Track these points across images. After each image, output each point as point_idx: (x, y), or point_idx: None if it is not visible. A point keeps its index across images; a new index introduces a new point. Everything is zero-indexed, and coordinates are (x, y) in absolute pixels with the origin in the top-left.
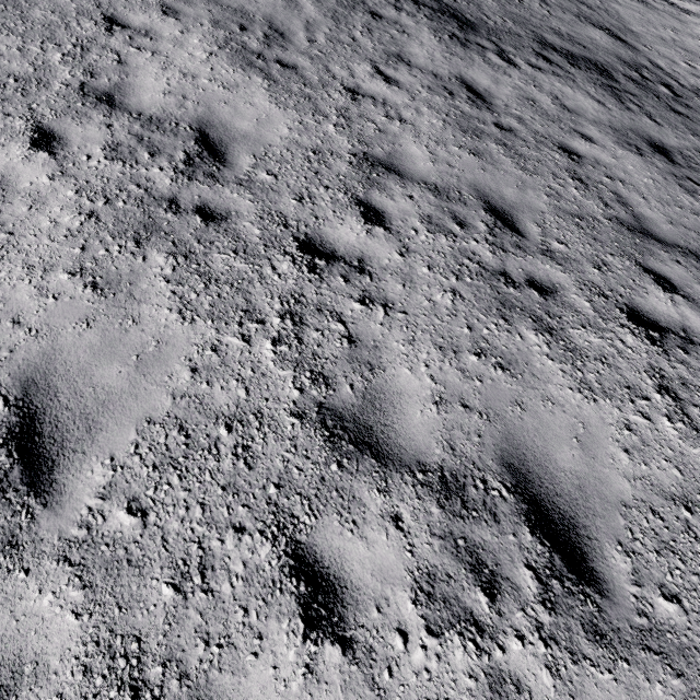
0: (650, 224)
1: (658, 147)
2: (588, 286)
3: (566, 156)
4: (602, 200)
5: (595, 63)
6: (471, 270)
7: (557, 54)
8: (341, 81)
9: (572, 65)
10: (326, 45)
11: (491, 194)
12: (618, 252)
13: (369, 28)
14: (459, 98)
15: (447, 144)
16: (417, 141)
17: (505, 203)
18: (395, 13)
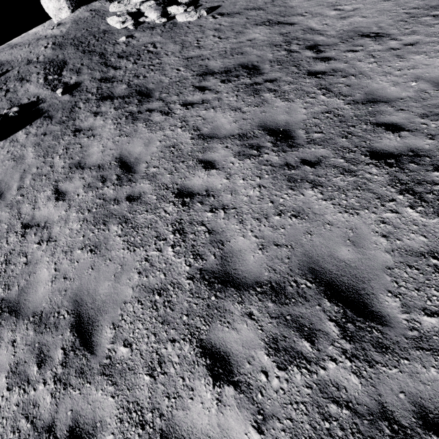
0: (236, 262)
1: (283, 131)
2: (131, 411)
3: (178, 204)
4: (194, 250)
5: (246, 66)
6: (21, 436)
7: (213, 77)
8: (23, 219)
9: (223, 81)
10: (29, 185)
11: (86, 299)
12: (182, 332)
13: (67, 148)
14: (109, 183)
15: (74, 250)
16: (50, 260)
17: (94, 308)
18: (92, 120)
